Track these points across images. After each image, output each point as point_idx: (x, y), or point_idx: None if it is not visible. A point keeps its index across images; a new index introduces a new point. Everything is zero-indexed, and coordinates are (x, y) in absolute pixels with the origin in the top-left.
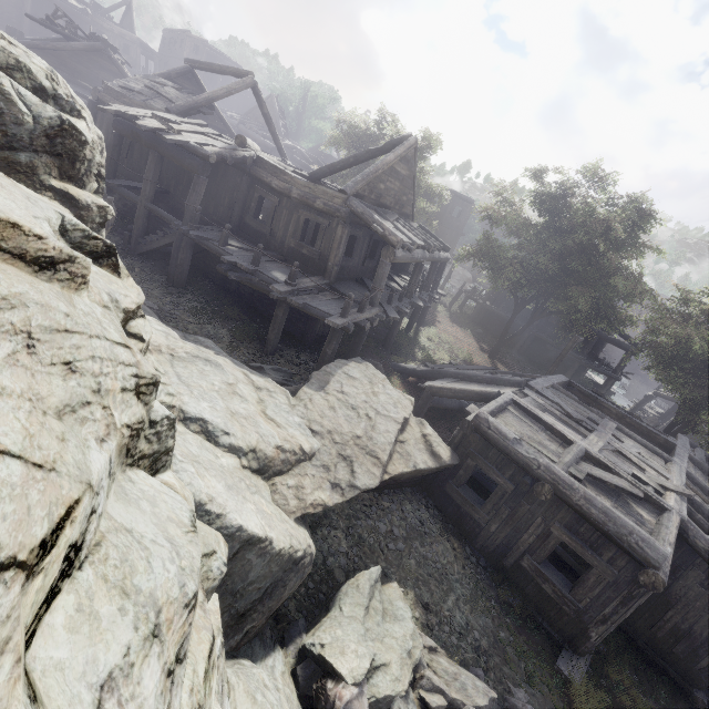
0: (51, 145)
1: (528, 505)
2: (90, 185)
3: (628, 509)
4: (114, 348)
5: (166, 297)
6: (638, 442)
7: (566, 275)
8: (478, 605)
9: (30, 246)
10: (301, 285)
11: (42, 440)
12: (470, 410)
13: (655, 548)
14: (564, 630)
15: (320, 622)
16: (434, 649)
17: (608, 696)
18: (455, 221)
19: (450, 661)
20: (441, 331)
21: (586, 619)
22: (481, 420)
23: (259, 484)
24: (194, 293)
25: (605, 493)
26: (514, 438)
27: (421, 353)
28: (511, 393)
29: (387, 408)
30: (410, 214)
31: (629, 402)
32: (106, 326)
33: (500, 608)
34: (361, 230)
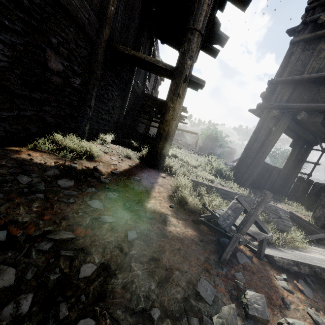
0: None
1: None
2: None
3: None
4: None
5: None
6: None
7: None
8: None
9: None
10: None
11: None
12: None
13: None
14: None
15: None
16: None
17: None
18: (231, 156)
19: None
20: None
21: None
22: None
23: None
24: None
25: None
26: None
27: None
28: None
29: None
30: None
31: None
32: None
33: None
34: None
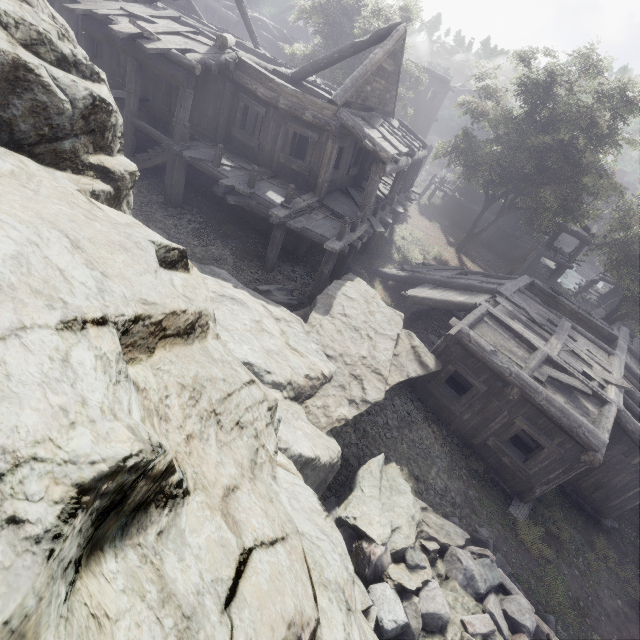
0: (86, 124)
1: (498, 402)
2: (116, 149)
3: (578, 403)
4: (251, 390)
5: (169, 220)
6: (588, 339)
7: (540, 172)
8: (453, 474)
9: (180, 322)
10: (296, 206)
11: (269, 511)
12: (452, 323)
13: (597, 437)
14: (515, 487)
15: (347, 499)
16: (425, 509)
17: (542, 527)
18: (429, 105)
19: (436, 516)
20: (412, 228)
21: (533, 481)
22: (463, 335)
23: (297, 409)
24: (191, 212)
25: (560, 391)
26: (491, 350)
27: (397, 255)
28: (486, 305)
29: (383, 326)
30: (391, 111)
31: (573, 282)
32: (234, 366)
33: (468, 474)
34: (348, 140)
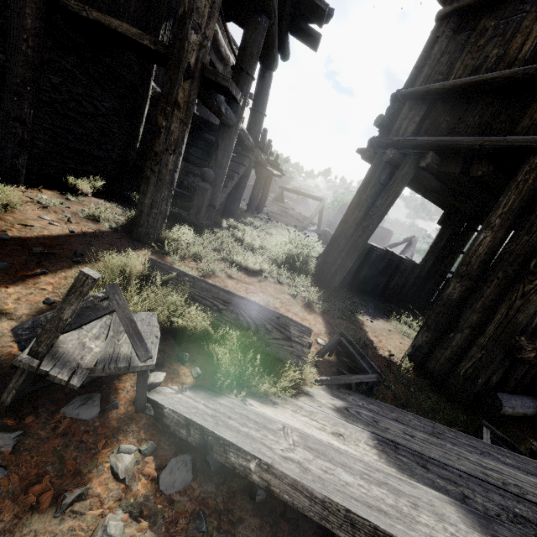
0: None
1: None
2: None
3: None
4: None
5: None
6: None
7: None
8: None
9: None
10: None
11: None
12: None
13: None
14: None
15: None
16: None
17: None
18: (383, 242)
19: None
20: None
21: None
22: None
23: None
24: None
25: None
26: None
27: None
28: None
29: None
30: None
31: None
32: None
33: None
34: None
